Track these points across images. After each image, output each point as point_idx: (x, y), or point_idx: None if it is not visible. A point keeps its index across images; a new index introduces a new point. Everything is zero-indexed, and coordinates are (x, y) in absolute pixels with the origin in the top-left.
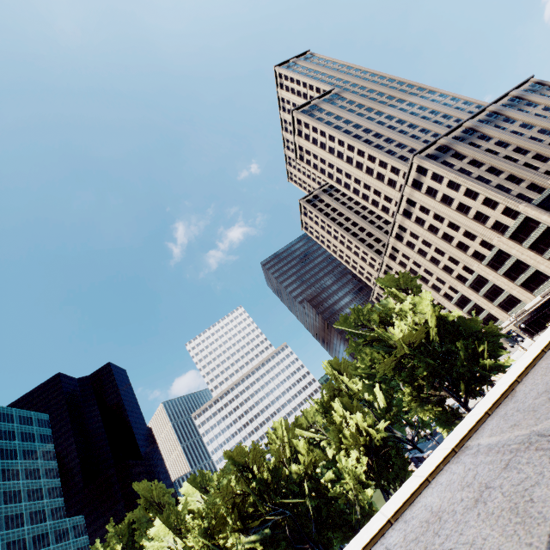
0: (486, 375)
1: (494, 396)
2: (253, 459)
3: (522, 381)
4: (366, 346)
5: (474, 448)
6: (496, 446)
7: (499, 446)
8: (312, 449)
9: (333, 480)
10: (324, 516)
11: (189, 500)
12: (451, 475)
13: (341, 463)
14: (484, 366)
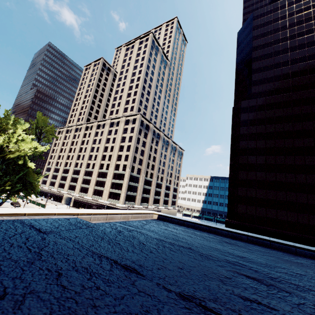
0: None
1: None
2: None
3: None
4: None
5: None
6: None
7: None
8: None
9: None
10: None
11: None
12: None
13: None
14: None
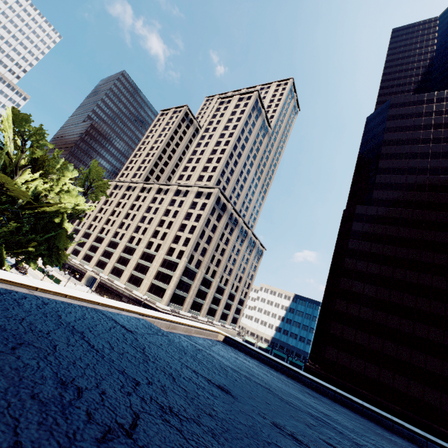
0: None
1: None
2: None
3: None
4: None
5: None
6: None
7: None
8: None
9: None
10: None
11: None
12: None
13: None
14: None
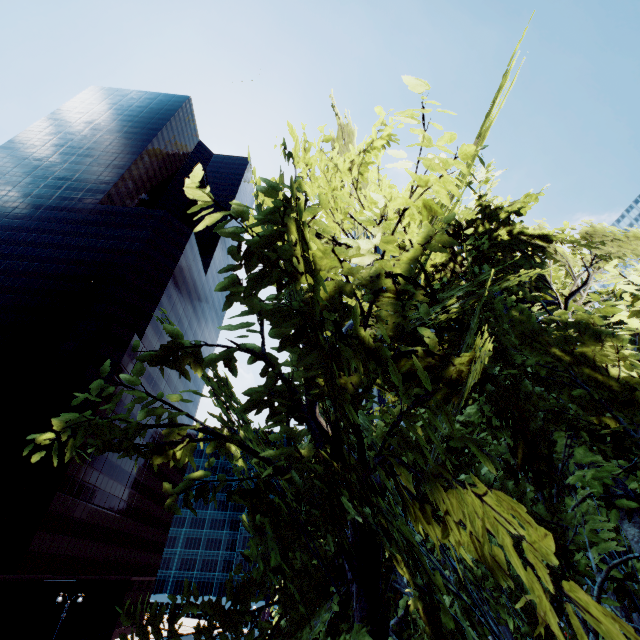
0: None
1: None
2: None
3: None
4: None
5: None
6: None
7: None
8: None
9: None
10: None
11: None
12: None
13: None
14: None
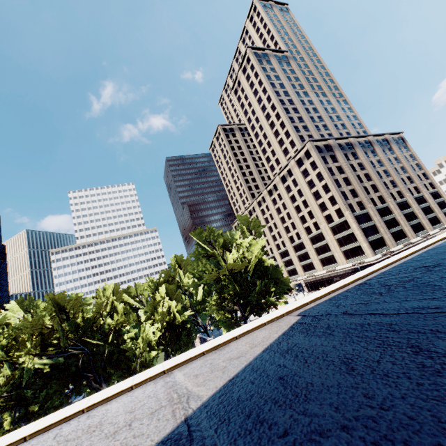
0: (265, 307)
1: (218, 342)
2: (74, 305)
3: (238, 340)
4: (204, 258)
5: (171, 378)
6: (174, 387)
7: (174, 389)
8: (131, 312)
9: (132, 338)
10: (114, 359)
11: (10, 316)
12: (141, 393)
13: (145, 329)
14: (267, 301)
